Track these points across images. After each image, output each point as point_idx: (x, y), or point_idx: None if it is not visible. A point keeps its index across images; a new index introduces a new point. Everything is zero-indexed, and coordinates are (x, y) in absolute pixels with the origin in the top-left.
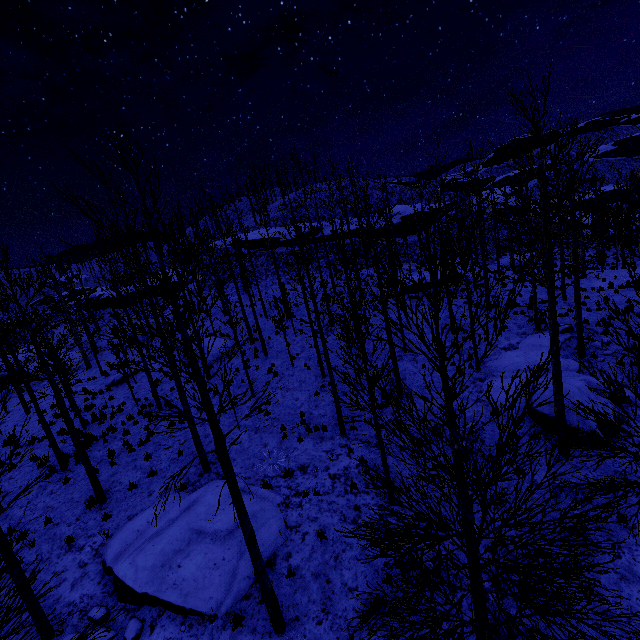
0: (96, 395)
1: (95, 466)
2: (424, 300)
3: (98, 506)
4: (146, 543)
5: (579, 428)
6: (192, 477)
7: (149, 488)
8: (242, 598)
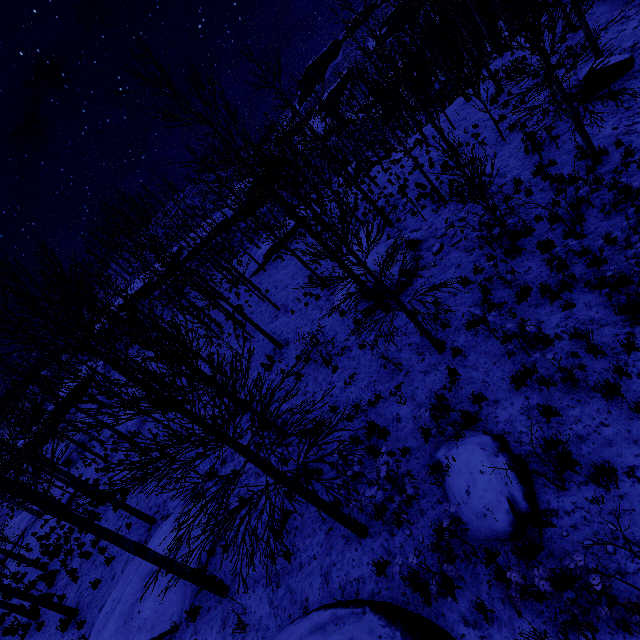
0: (50, 535)
1: (62, 594)
2: (284, 256)
3: (73, 622)
4: (110, 617)
5: (390, 285)
6: (143, 537)
7: (111, 574)
8: (197, 594)
